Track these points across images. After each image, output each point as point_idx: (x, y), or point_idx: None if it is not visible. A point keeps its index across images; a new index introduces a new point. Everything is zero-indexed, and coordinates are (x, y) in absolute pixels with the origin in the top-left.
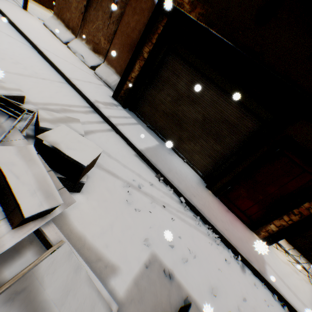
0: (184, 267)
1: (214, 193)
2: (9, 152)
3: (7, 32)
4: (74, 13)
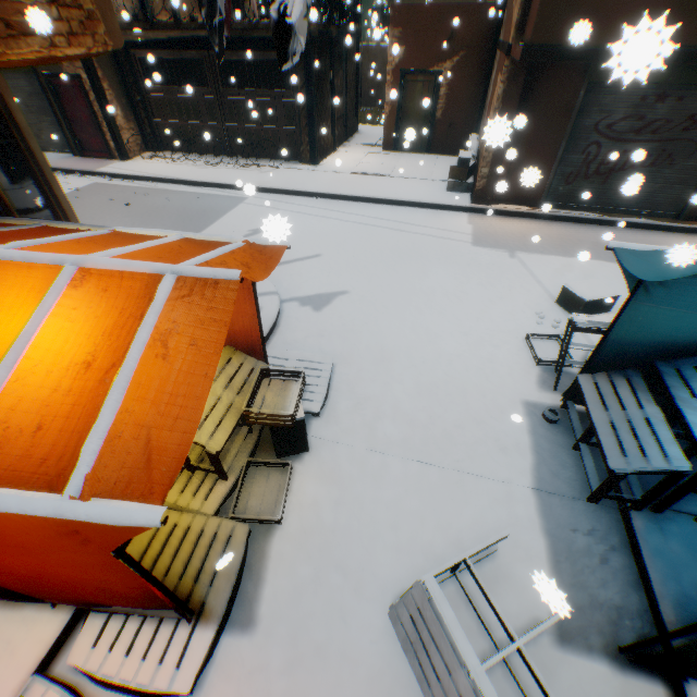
0: None
1: (81, 156)
2: None
3: None
4: None
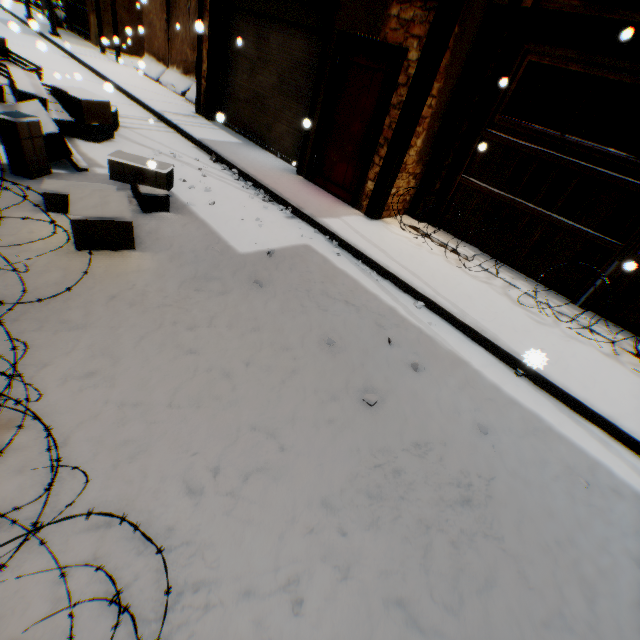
0: (185, 189)
1: (306, 177)
2: (19, 71)
3: (88, 80)
4: (160, 38)
